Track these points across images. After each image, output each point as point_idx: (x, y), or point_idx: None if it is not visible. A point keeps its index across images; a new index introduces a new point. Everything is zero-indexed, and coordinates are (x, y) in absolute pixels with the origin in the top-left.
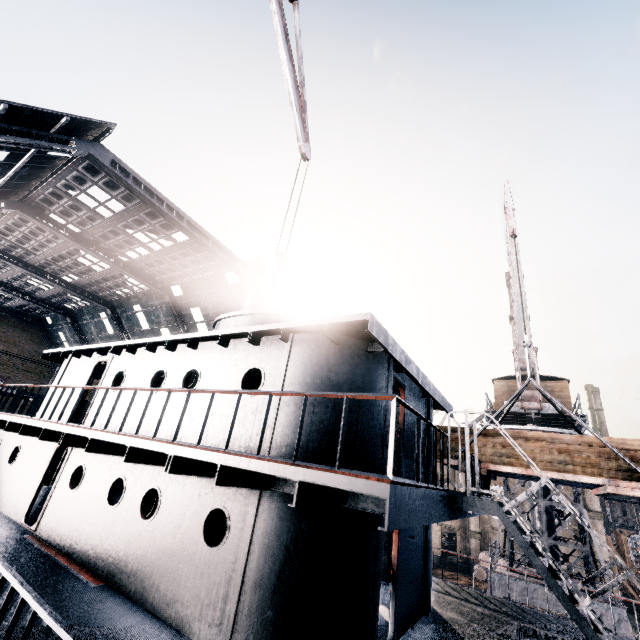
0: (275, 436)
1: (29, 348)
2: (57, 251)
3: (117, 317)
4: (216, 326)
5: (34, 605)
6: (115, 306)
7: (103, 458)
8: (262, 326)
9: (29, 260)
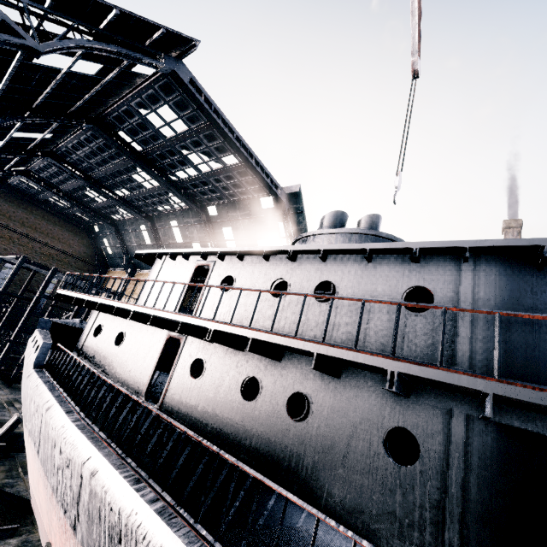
0: (471, 361)
1: (80, 250)
2: (117, 167)
3: (155, 230)
4: (301, 242)
5: (348, 533)
6: (154, 220)
7: (225, 354)
8: (433, 242)
9: (91, 174)
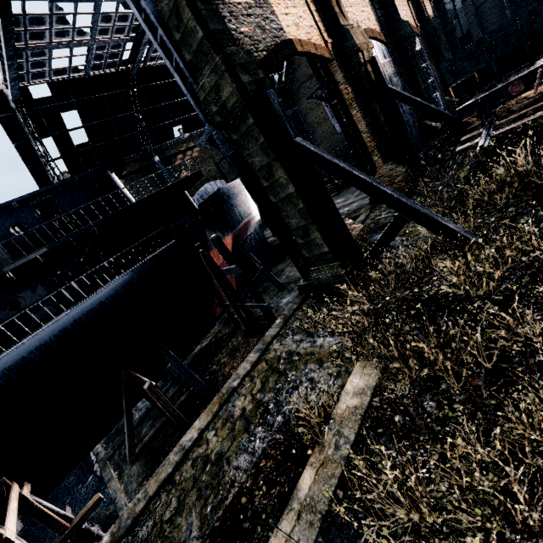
0: None
1: None
2: None
3: None
4: None
5: None
6: None
7: None
8: None
9: None
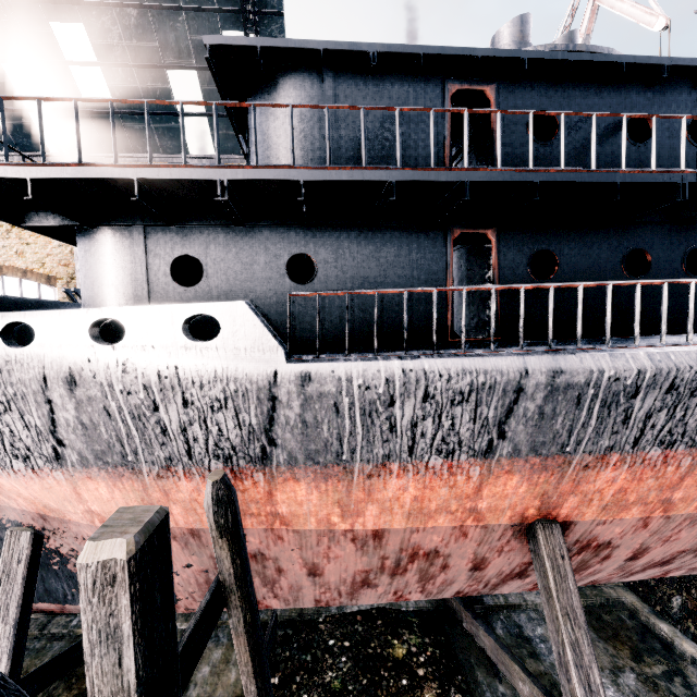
0: None
1: None
2: None
3: None
4: None
5: None
6: None
7: (586, 234)
8: None
9: None
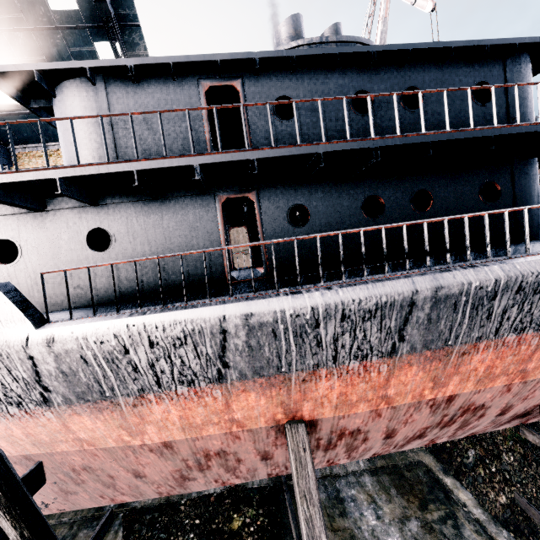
0: None
1: None
2: None
3: None
4: None
5: None
6: None
7: (329, 189)
8: (498, 40)
9: None
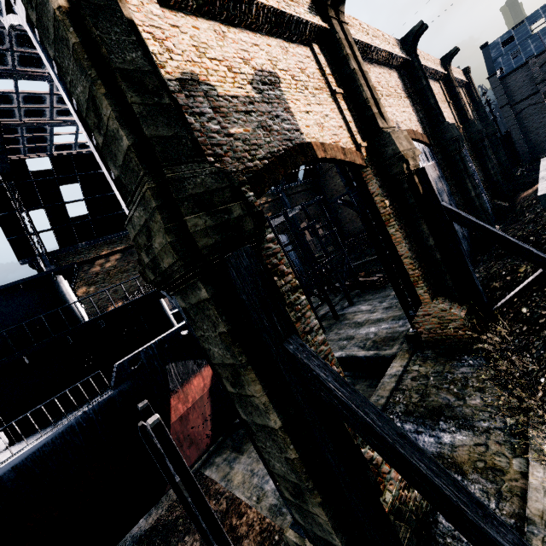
0: None
1: None
2: None
3: None
4: None
5: None
6: None
7: None
8: None
9: None
